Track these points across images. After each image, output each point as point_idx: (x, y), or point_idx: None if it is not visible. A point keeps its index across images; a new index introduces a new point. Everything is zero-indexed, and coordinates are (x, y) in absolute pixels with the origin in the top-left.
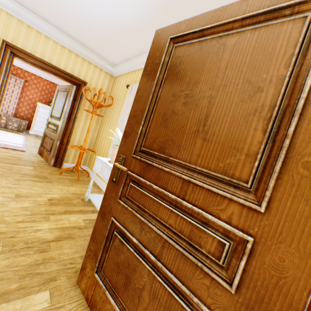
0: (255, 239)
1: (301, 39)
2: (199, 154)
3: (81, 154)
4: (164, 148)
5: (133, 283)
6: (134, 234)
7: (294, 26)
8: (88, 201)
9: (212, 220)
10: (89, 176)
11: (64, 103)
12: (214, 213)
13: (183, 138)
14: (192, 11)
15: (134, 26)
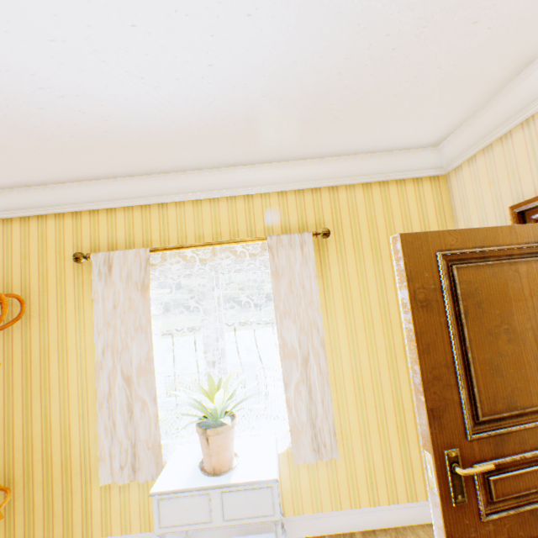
0: None
1: None
2: None
3: None
4: (512, 402)
5: None
6: (533, 534)
7: None
8: None
9: None
10: None
11: None
12: None
13: (528, 380)
14: (277, 143)
15: (127, 136)
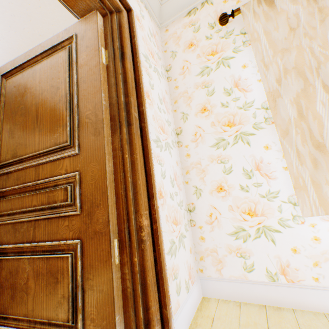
0: (81, 171)
1: (68, 58)
2: (40, 142)
3: None
4: (16, 153)
5: (19, 285)
6: (11, 242)
7: (64, 53)
8: None
9: (57, 179)
10: None
11: None
12: (58, 173)
13: (27, 138)
14: None
15: None
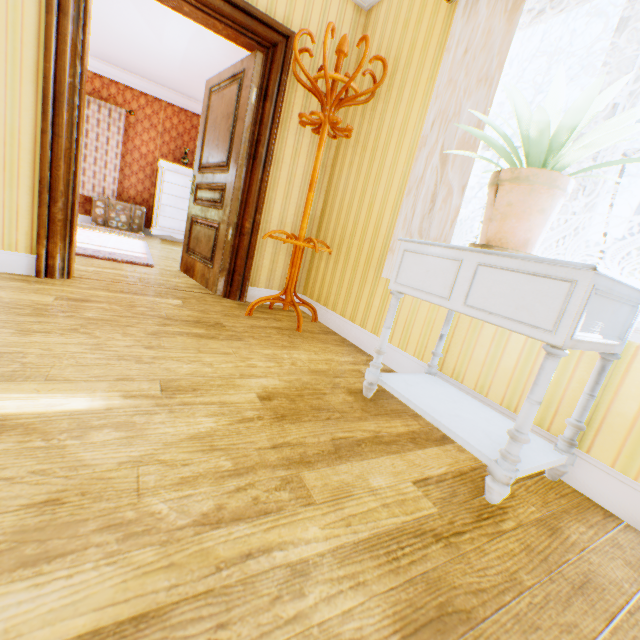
0: None
1: None
2: None
3: (296, 257)
4: None
5: None
6: None
7: None
8: (369, 399)
9: None
10: (316, 320)
11: (233, 117)
12: None
13: None
14: None
15: None
